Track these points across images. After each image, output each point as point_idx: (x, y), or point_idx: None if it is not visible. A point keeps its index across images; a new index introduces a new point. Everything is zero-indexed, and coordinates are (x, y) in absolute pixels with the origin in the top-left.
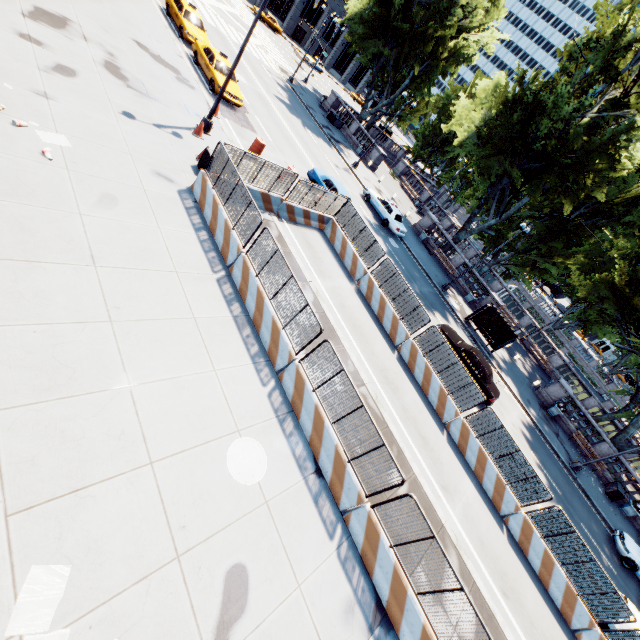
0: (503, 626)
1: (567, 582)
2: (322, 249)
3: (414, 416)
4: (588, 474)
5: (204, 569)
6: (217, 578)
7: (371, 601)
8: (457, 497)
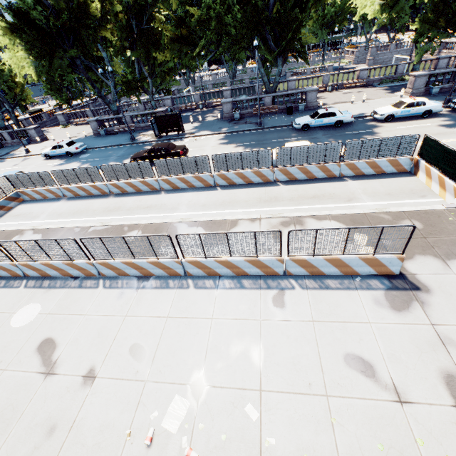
0: (223, 218)
1: (251, 171)
2: (29, 208)
3: (137, 206)
4: (273, 118)
5: (23, 359)
6: (33, 354)
7: (134, 281)
8: (181, 206)
